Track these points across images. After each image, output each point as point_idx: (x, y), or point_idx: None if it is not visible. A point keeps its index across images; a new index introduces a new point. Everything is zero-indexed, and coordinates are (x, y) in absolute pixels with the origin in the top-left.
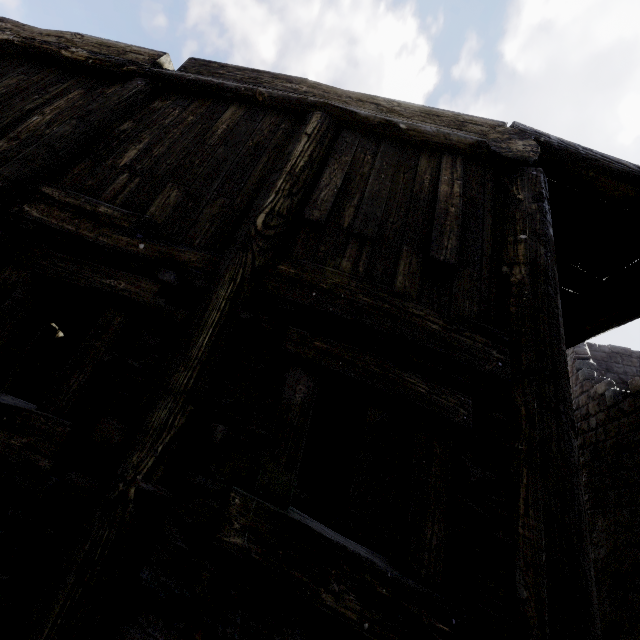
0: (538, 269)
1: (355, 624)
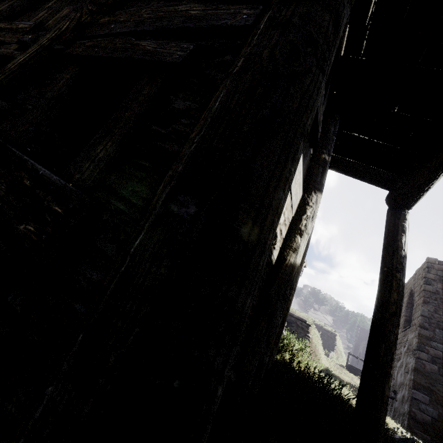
0: None
1: None
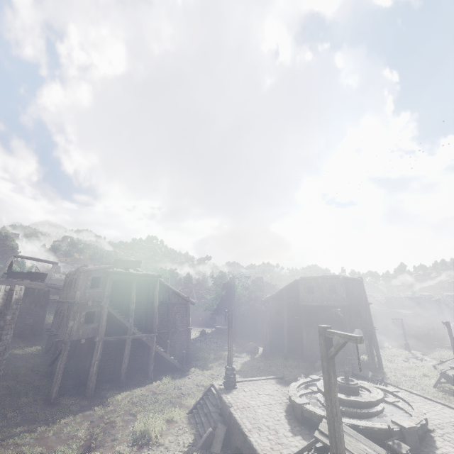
0: (45, 303)
1: (29, 327)
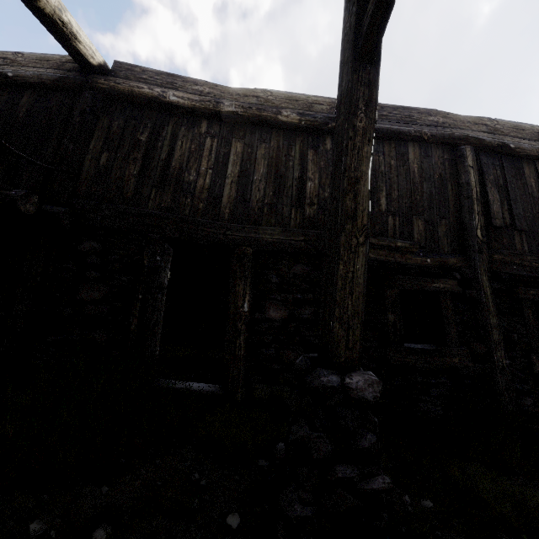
0: None
1: None
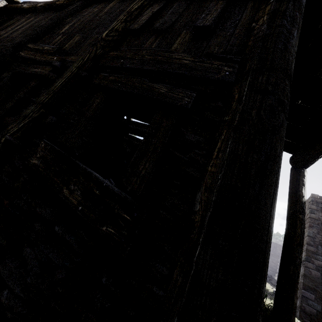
0: (277, 13)
1: (74, 206)
